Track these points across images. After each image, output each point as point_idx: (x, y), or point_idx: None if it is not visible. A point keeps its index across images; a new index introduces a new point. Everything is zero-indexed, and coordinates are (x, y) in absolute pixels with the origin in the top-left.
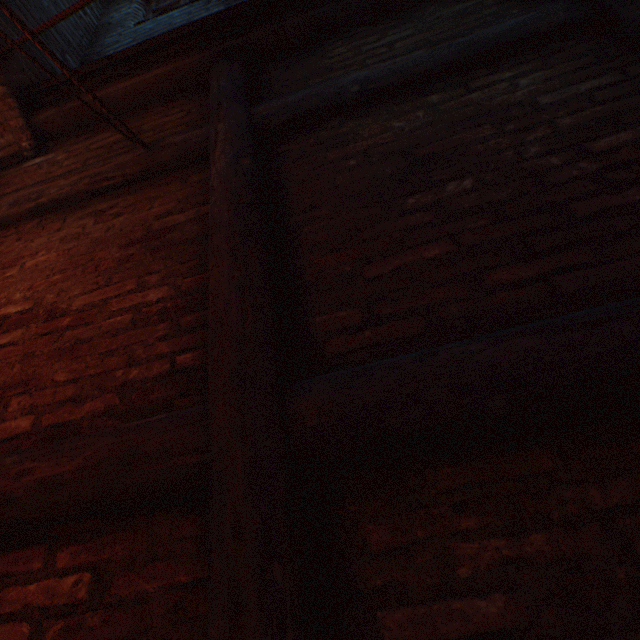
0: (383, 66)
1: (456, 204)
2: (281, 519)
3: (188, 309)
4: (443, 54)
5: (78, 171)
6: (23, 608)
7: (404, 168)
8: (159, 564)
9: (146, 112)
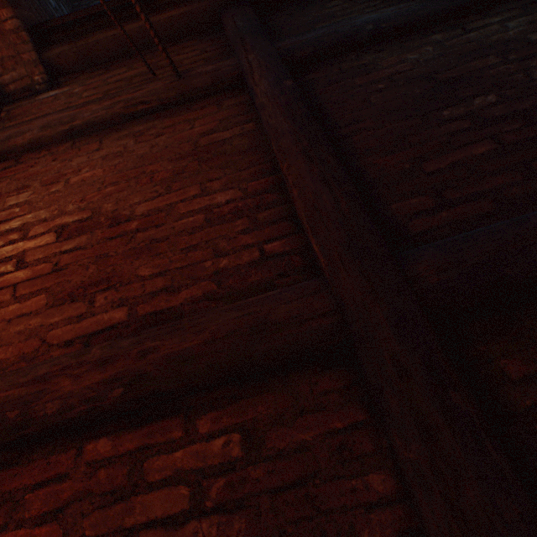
0: (389, 10)
1: (487, 114)
2: (441, 356)
3: (261, 207)
4: (441, 1)
5: (108, 97)
6: (174, 474)
7: (430, 89)
8: (308, 416)
9: (158, 51)
